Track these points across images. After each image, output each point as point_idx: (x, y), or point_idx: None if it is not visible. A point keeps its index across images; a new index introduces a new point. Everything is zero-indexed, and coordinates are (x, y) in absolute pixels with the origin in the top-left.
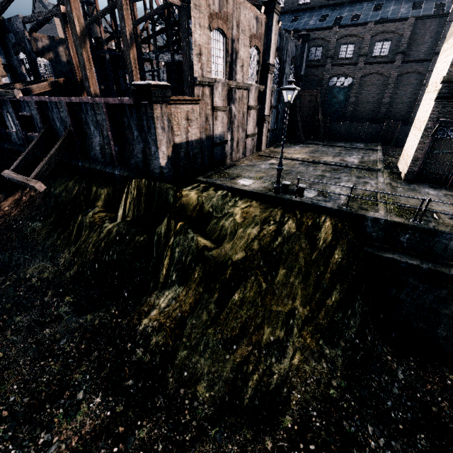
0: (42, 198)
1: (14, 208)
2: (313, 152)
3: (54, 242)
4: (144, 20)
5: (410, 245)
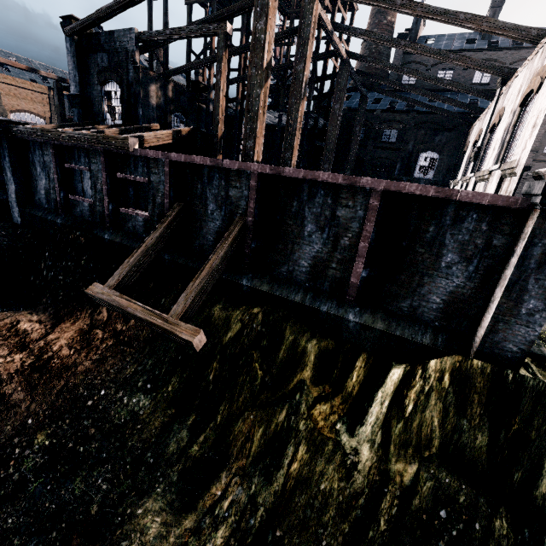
0: (145, 337)
1: (83, 352)
2: None
3: (183, 450)
4: (280, 70)
5: None
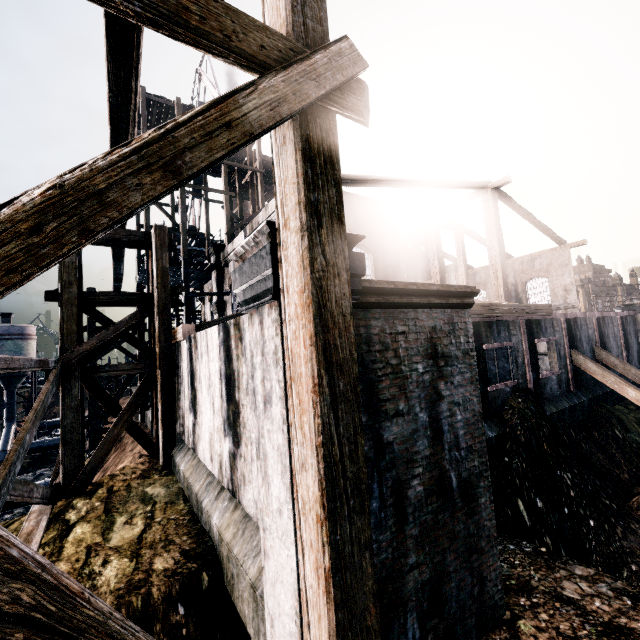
0: None
1: None
2: None
3: None
4: None
5: None
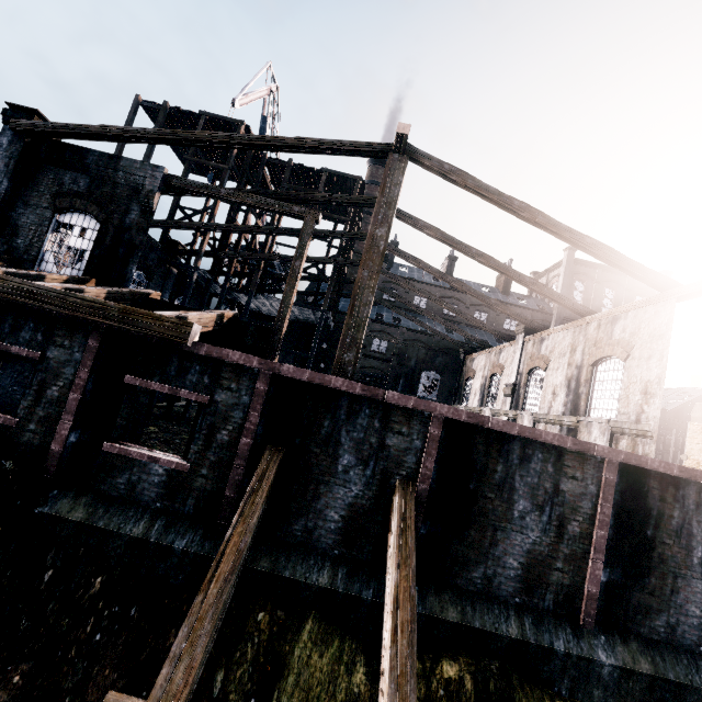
0: None
1: None
2: None
3: None
4: None
5: None
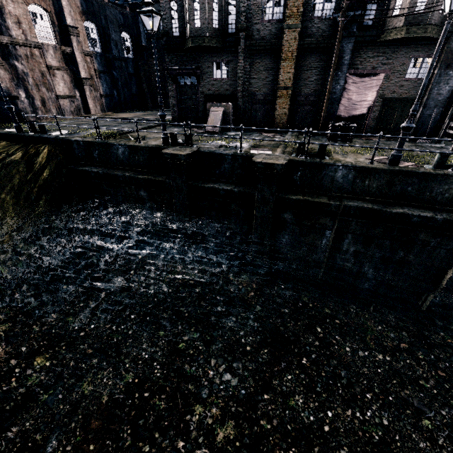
0: None
1: None
2: (145, 114)
3: None
4: None
5: (100, 159)
